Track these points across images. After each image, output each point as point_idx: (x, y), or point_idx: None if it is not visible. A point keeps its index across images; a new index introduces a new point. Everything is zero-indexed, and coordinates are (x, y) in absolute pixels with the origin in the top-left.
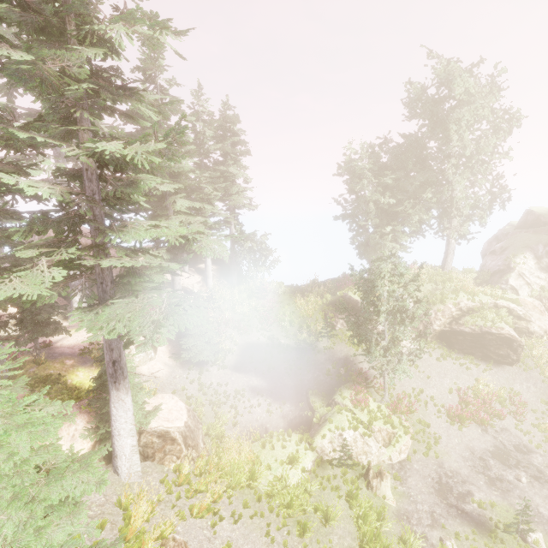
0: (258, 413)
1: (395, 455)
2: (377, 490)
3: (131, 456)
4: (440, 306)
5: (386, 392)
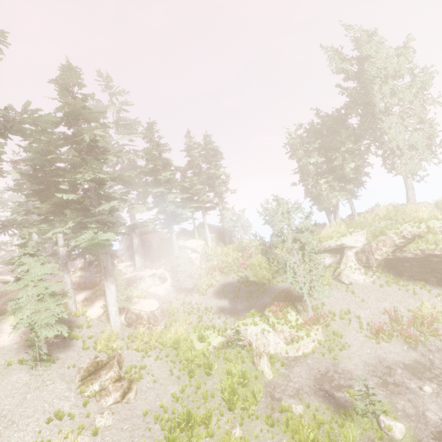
0: (217, 323)
1: (292, 351)
2: (258, 365)
3: (115, 317)
4: (382, 237)
5: (308, 309)
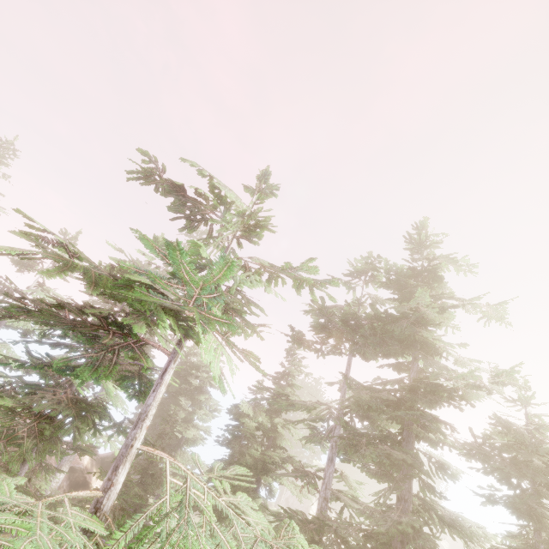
0: None
1: None
2: None
3: None
4: None
5: None
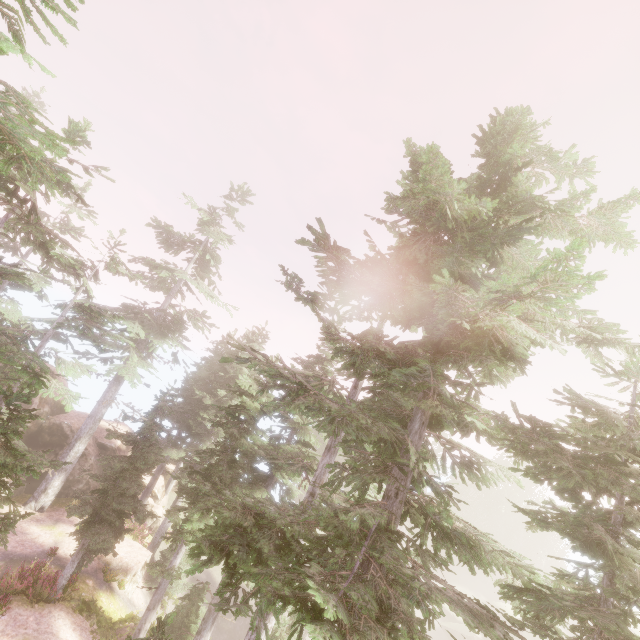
0: None
1: None
2: None
3: None
4: None
5: None
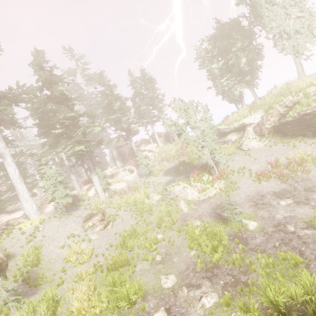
0: None
1: (201, 196)
2: (179, 206)
3: (101, 193)
4: (270, 111)
5: (216, 171)
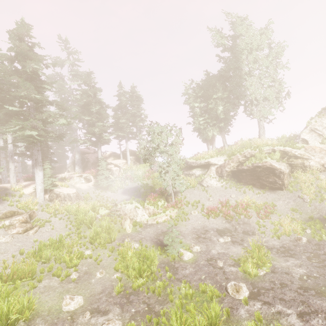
0: None
1: (151, 220)
2: (123, 225)
3: (40, 193)
4: (232, 157)
5: (173, 199)
